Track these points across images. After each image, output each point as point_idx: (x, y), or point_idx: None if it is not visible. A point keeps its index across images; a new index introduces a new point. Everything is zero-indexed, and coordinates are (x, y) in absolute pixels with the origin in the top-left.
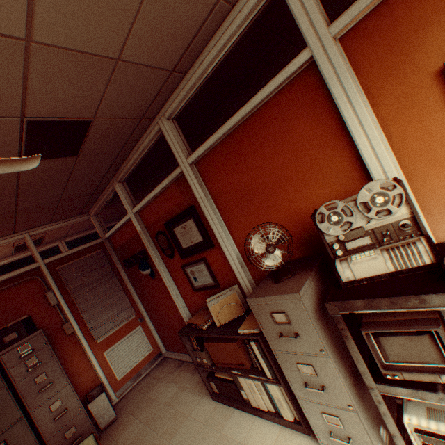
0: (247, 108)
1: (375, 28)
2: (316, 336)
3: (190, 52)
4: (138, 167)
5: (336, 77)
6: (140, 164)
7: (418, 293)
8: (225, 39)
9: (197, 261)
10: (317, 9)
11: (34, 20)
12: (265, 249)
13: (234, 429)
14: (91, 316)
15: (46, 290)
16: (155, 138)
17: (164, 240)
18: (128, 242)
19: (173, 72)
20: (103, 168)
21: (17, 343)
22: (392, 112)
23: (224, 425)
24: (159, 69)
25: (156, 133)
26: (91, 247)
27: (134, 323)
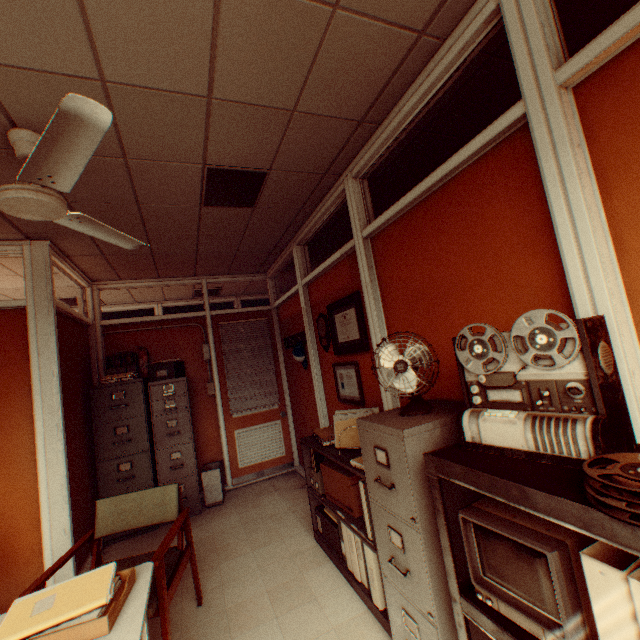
0: (436, 177)
1: (630, 74)
2: (411, 498)
3: (384, 99)
4: (323, 231)
5: (551, 146)
6: (326, 228)
7: (525, 484)
8: (429, 83)
9: (348, 363)
10: (544, 45)
11: (214, 81)
12: (393, 365)
13: (317, 579)
14: (234, 386)
15: (204, 342)
16: (339, 199)
17: (323, 326)
18: (292, 317)
19: (362, 123)
20: (282, 225)
21: (165, 381)
22: (632, 211)
23: (309, 569)
24: (343, 119)
25: (339, 193)
26: (257, 312)
27: (274, 414)
